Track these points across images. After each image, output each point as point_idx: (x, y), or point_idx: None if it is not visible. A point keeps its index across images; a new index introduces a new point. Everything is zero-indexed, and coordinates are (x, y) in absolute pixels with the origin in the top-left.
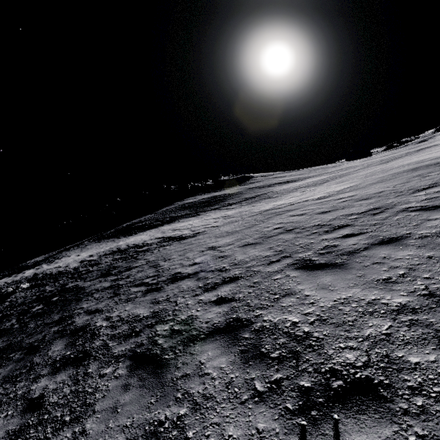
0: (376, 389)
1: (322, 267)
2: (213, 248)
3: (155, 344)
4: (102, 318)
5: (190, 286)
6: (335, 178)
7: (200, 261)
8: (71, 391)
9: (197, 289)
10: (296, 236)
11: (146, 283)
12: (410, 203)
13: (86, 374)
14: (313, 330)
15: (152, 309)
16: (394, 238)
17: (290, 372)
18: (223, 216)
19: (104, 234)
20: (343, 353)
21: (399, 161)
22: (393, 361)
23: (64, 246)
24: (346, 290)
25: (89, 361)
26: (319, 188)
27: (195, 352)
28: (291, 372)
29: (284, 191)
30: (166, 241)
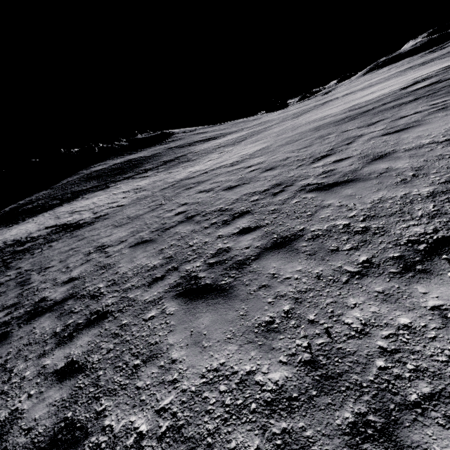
0: None
1: (205, 294)
2: (101, 248)
3: None
4: None
5: (44, 331)
6: (252, 135)
7: (77, 275)
8: None
9: (50, 338)
10: (194, 228)
11: None
12: (309, 178)
13: None
14: None
15: None
16: (287, 239)
17: None
18: (134, 189)
19: None
20: None
21: (307, 117)
22: None
23: None
24: (220, 348)
25: None
26: (236, 149)
27: None
28: None
29: (203, 152)
30: (57, 232)
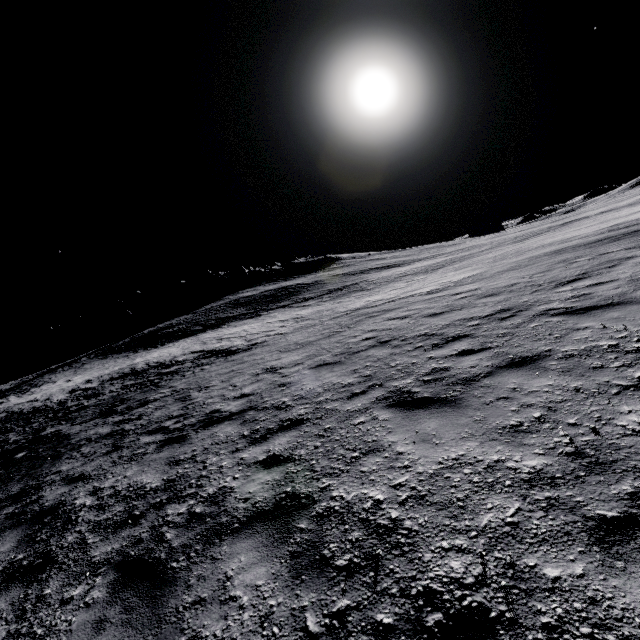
0: (493, 629)
1: (426, 405)
2: (273, 370)
3: (159, 541)
4: (87, 491)
5: (229, 434)
6: (453, 262)
7: (251, 392)
8: (8, 633)
9: (240, 439)
10: (393, 351)
11: (164, 428)
12: (552, 302)
13: (41, 598)
14: (405, 515)
15: (167, 475)
16: (528, 358)
17: (363, 596)
18: (294, 318)
19: (113, 346)
20: (446, 558)
21: (539, 240)
22: (521, 574)
23: (49, 365)
24: (457, 444)
25: (49, 572)
26: (431, 277)
27: (220, 556)
28: (365, 596)
29: (383, 280)
30: (206, 357)
